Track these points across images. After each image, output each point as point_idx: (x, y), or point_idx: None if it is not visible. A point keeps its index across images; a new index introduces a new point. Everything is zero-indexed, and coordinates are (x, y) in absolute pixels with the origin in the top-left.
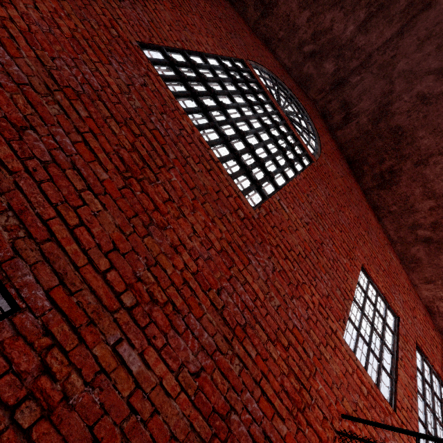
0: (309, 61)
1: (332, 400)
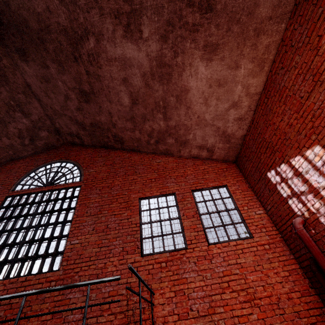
0: (36, 142)
1: (145, 295)
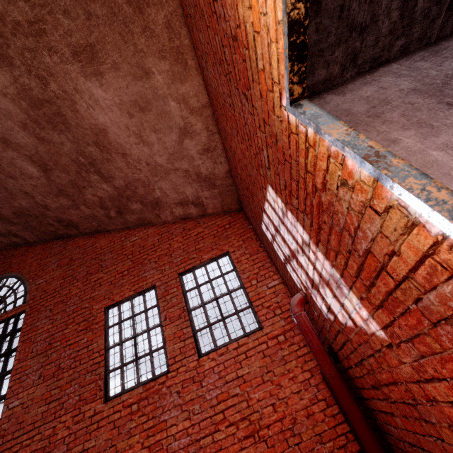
0: None
1: None
